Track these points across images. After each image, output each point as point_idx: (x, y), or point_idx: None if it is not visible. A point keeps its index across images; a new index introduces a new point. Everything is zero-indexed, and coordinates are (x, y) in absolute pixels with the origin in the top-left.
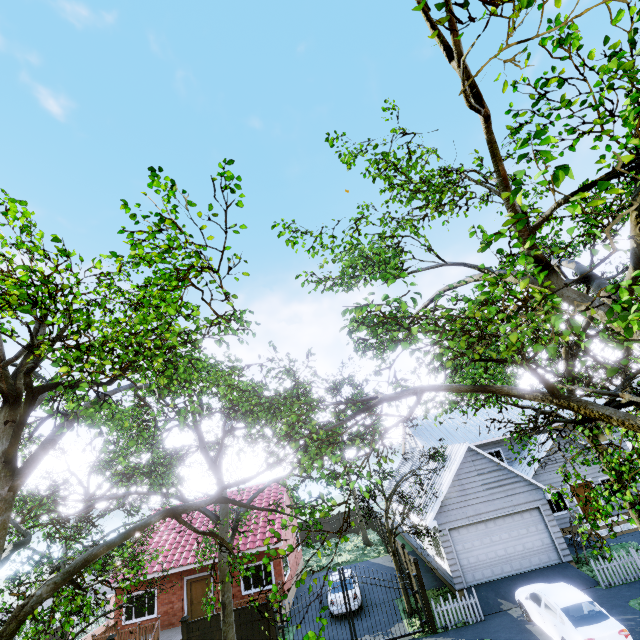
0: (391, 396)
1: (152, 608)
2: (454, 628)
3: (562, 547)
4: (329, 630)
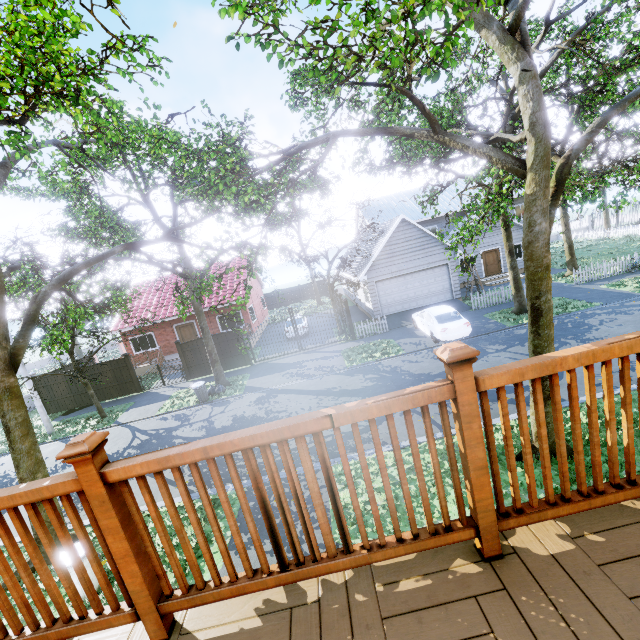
0: (308, 143)
1: (154, 344)
2: (368, 337)
3: (456, 290)
4: (285, 346)
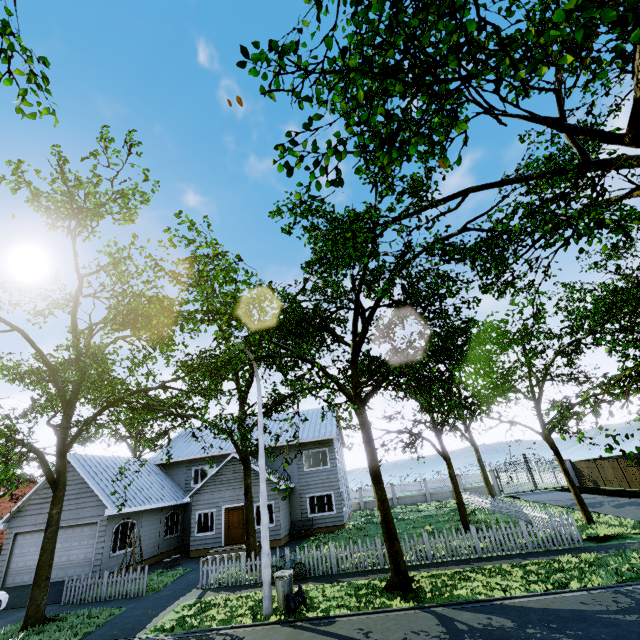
0: None
1: None
2: None
3: (97, 563)
4: None
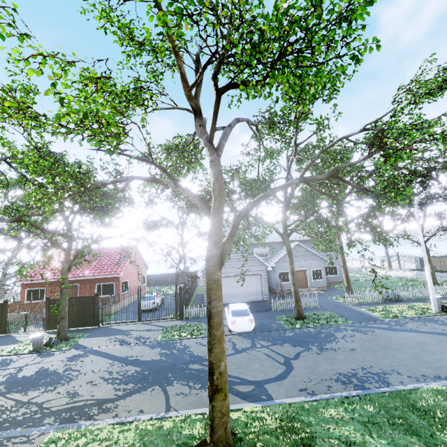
0: (117, 179)
1: (43, 297)
2: (192, 319)
3: (266, 294)
4: (134, 315)
